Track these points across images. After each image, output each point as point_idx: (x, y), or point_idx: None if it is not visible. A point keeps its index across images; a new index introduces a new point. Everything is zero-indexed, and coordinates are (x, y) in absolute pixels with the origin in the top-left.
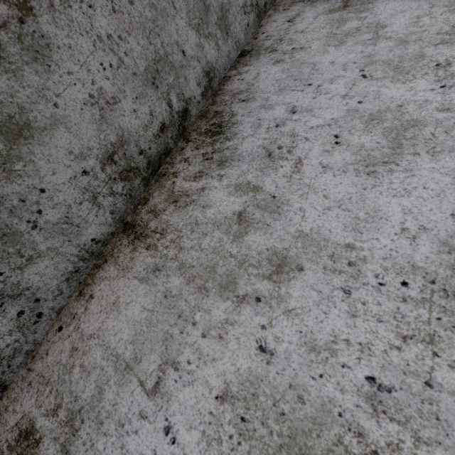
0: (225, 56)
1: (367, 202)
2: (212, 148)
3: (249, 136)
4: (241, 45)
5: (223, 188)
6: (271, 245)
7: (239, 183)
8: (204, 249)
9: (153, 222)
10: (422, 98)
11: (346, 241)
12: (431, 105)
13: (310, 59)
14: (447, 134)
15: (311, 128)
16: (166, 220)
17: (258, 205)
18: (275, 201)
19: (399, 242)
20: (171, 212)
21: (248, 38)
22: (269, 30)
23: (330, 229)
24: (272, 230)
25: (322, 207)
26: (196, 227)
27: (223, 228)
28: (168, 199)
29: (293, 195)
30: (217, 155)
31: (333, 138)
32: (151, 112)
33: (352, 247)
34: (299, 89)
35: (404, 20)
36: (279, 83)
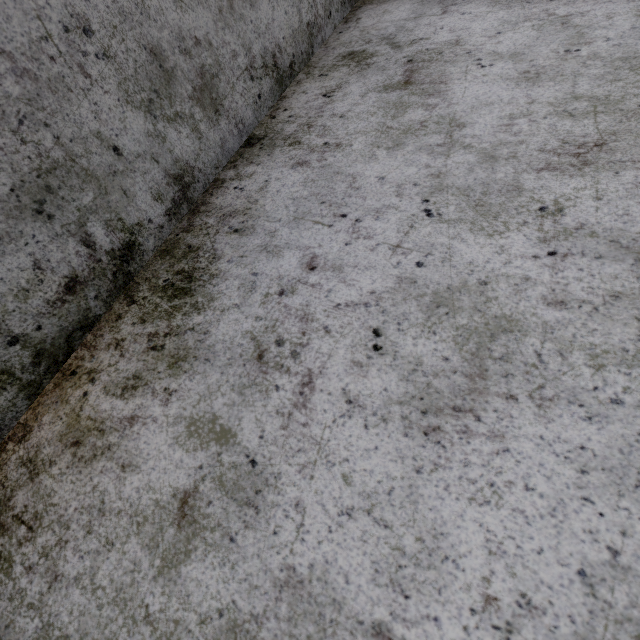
0: (214, 147)
1: (421, 509)
2: (168, 325)
3: (234, 307)
4: (248, 126)
5: (167, 425)
6: (229, 601)
7: (198, 417)
8: (99, 589)
9: (22, 493)
10: (520, 272)
11: (376, 615)
12: (535, 290)
13: (348, 167)
14: (563, 359)
15: (337, 307)
16: (47, 489)
17: (222, 479)
18: (254, 475)
19: (480, 637)
20: (62, 472)
21: (262, 116)
22: (295, 106)
23: (348, 572)
24: (237, 556)
25: (337, 508)
26: (98, 521)
27: (147, 533)
28: (66, 435)
29: (288, 465)
30: (173, 341)
31: (370, 335)
32: (36, 264)
33: (387, 635)
34: (326, 223)
35: (492, 119)
36: (297, 205)
